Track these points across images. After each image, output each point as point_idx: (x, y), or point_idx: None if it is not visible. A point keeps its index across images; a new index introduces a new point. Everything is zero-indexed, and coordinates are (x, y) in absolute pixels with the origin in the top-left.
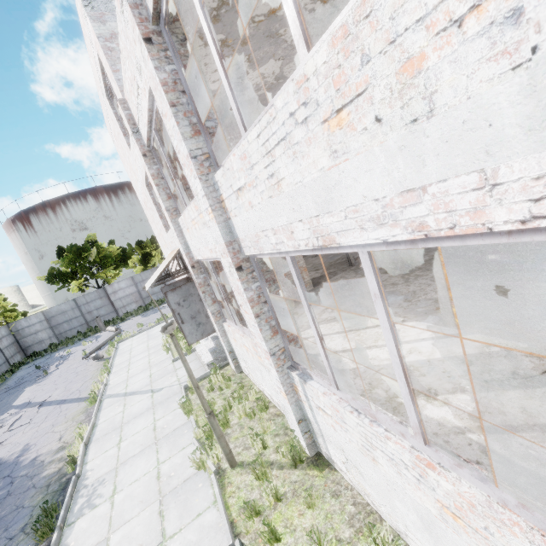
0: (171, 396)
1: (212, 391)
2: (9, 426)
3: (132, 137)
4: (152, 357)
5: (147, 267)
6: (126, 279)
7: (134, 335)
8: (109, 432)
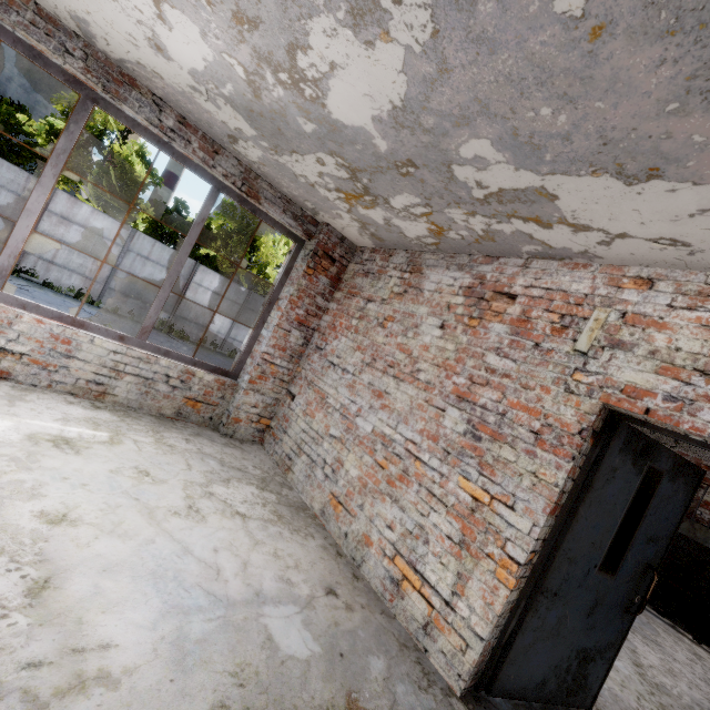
0: None
1: None
2: None
3: None
4: None
5: None
6: None
7: None
8: None
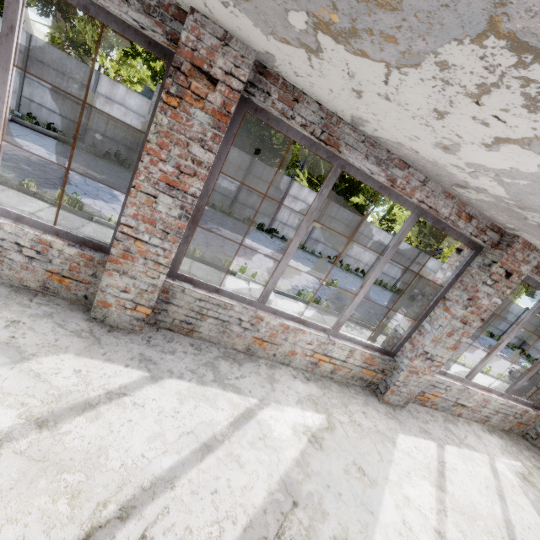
0: None
1: None
2: None
3: None
4: None
5: None
6: None
7: None
8: None
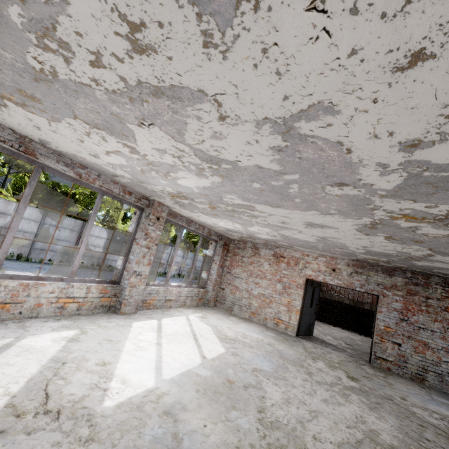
0: None
1: None
2: None
3: None
4: None
5: None
6: None
7: None
8: None
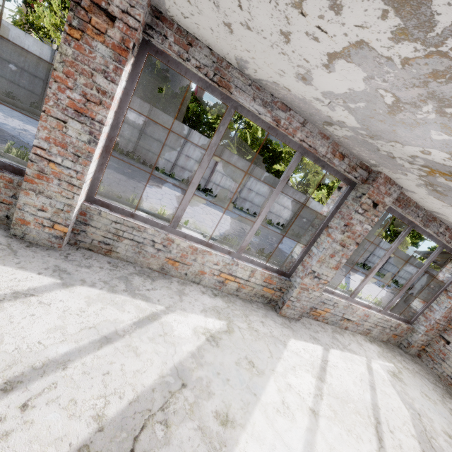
0: None
1: None
2: None
3: None
4: None
5: None
6: None
7: None
8: None
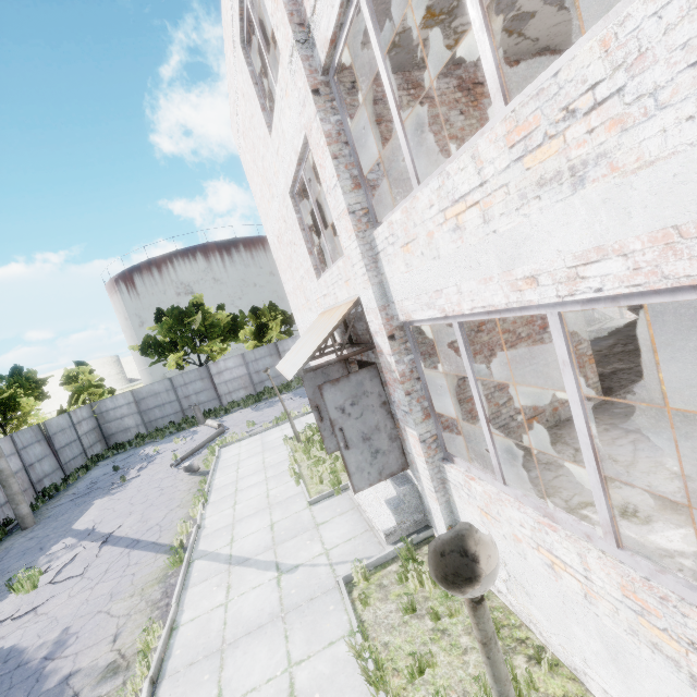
0: (316, 594)
1: (411, 612)
2: (56, 572)
3: (292, 59)
4: (271, 485)
5: (261, 342)
6: (235, 356)
7: (242, 439)
8: (198, 658)
